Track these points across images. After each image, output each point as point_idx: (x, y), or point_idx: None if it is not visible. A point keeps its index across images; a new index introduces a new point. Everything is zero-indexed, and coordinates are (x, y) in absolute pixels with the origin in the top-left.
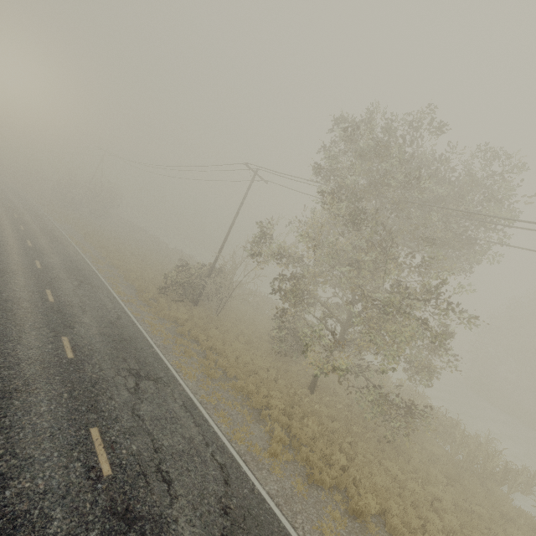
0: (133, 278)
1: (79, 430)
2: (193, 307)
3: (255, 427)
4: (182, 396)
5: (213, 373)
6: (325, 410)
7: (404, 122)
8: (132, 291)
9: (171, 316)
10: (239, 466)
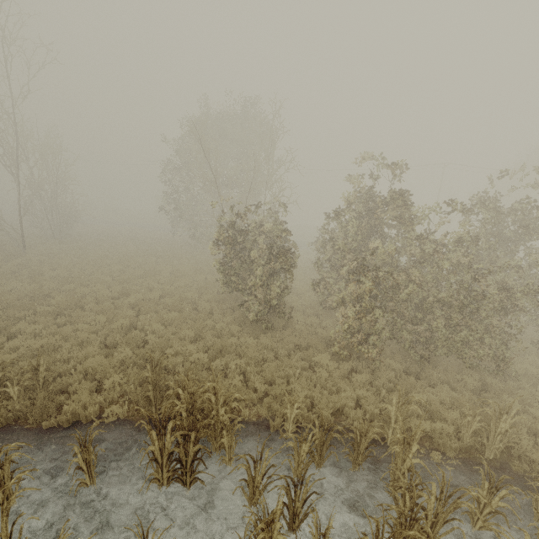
0: None
1: None
2: None
3: None
4: None
5: None
6: None
7: None
8: None
9: None
10: None
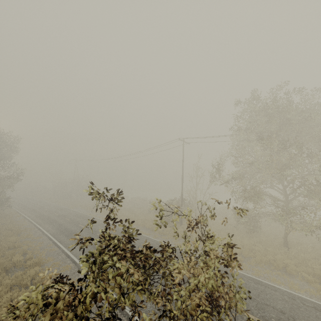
0: (141, 223)
1: (242, 317)
2: (181, 226)
3: (293, 280)
4: (247, 278)
5: (240, 258)
6: (308, 255)
7: (273, 93)
8: (148, 230)
9: (181, 236)
10: (320, 305)
